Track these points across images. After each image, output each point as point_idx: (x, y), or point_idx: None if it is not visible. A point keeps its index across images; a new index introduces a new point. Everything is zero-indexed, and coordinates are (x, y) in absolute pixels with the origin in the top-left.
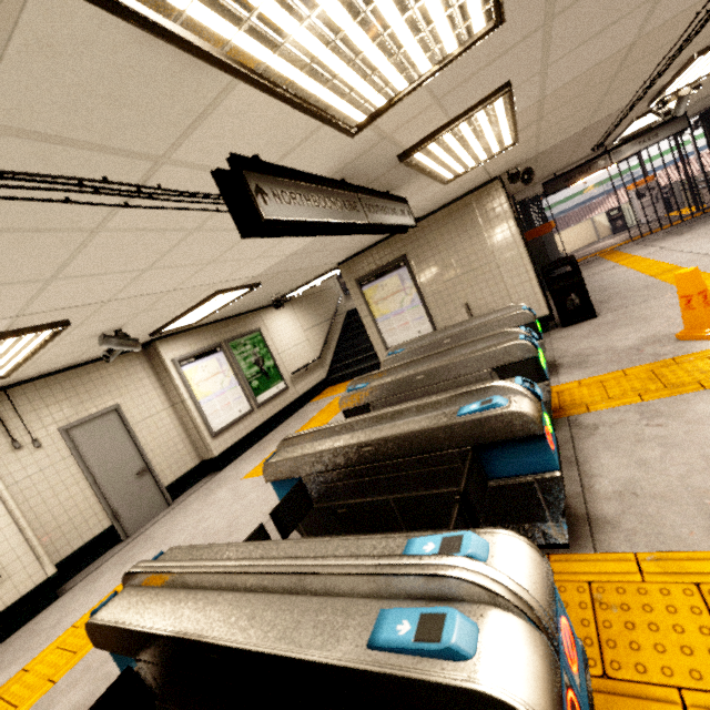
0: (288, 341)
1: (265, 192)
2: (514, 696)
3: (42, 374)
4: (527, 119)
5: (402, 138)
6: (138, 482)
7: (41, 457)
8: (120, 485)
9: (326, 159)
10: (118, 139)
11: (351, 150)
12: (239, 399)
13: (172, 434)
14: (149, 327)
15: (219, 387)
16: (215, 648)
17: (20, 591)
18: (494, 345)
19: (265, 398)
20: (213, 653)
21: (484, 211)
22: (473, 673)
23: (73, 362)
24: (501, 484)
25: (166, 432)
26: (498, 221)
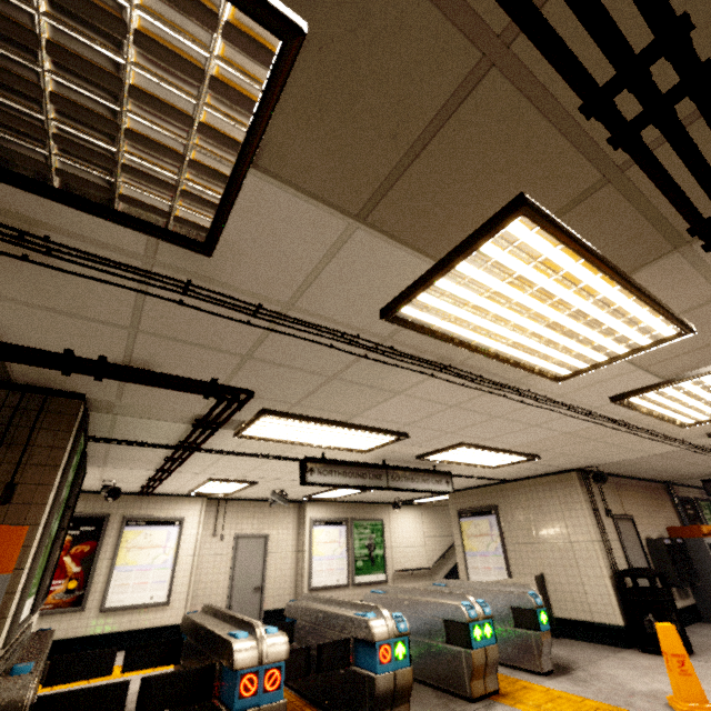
0: (405, 539)
1: (314, 470)
2: (235, 646)
3: (245, 498)
4: (527, 450)
5: (408, 452)
6: (252, 594)
7: (220, 547)
8: (242, 590)
9: (364, 454)
10: (272, 449)
11: (376, 453)
12: (341, 570)
13: (287, 572)
14: (301, 493)
15: (331, 553)
16: (204, 628)
17: (170, 621)
18: (450, 601)
19: (363, 581)
20: (203, 631)
21: (562, 493)
22: (234, 640)
23: (261, 497)
24: (356, 670)
25: (285, 568)
26: (574, 506)
